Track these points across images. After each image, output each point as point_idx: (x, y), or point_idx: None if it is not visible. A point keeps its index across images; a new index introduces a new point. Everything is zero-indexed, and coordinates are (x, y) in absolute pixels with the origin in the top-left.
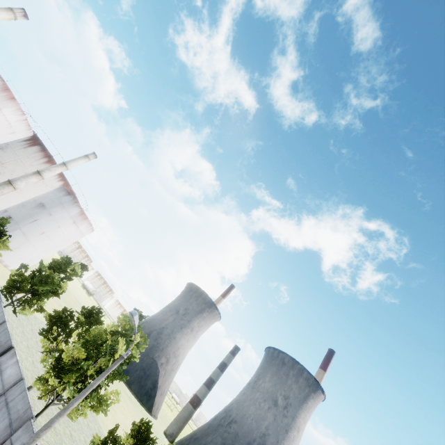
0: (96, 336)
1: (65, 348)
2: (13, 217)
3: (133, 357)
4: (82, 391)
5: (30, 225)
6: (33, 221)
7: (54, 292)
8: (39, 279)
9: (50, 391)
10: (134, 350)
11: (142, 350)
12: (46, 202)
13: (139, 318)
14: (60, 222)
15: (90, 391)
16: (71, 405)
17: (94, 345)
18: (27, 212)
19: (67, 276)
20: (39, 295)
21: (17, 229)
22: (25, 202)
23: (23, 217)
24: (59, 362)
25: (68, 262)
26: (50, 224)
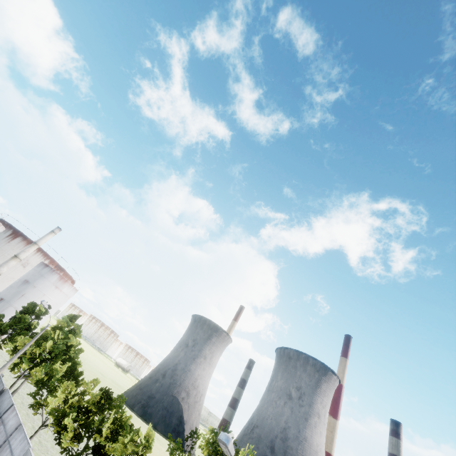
0: (45, 335)
1: (18, 339)
2: (4, 298)
3: (68, 339)
4: (22, 348)
5: (20, 300)
6: (21, 296)
7: (29, 329)
8: (14, 321)
9: (15, 366)
10: (72, 337)
11: (80, 338)
12: (29, 278)
13: (72, 317)
14: (44, 291)
15: (26, 348)
16: (16, 355)
17: (42, 338)
18: (15, 290)
19: (36, 316)
20: (19, 335)
21: (9, 306)
22: (12, 284)
23: (13, 296)
24: (17, 348)
25: (34, 305)
26: (36, 295)
